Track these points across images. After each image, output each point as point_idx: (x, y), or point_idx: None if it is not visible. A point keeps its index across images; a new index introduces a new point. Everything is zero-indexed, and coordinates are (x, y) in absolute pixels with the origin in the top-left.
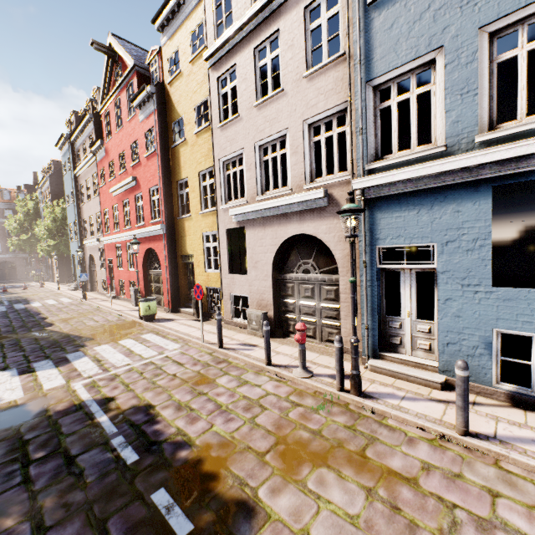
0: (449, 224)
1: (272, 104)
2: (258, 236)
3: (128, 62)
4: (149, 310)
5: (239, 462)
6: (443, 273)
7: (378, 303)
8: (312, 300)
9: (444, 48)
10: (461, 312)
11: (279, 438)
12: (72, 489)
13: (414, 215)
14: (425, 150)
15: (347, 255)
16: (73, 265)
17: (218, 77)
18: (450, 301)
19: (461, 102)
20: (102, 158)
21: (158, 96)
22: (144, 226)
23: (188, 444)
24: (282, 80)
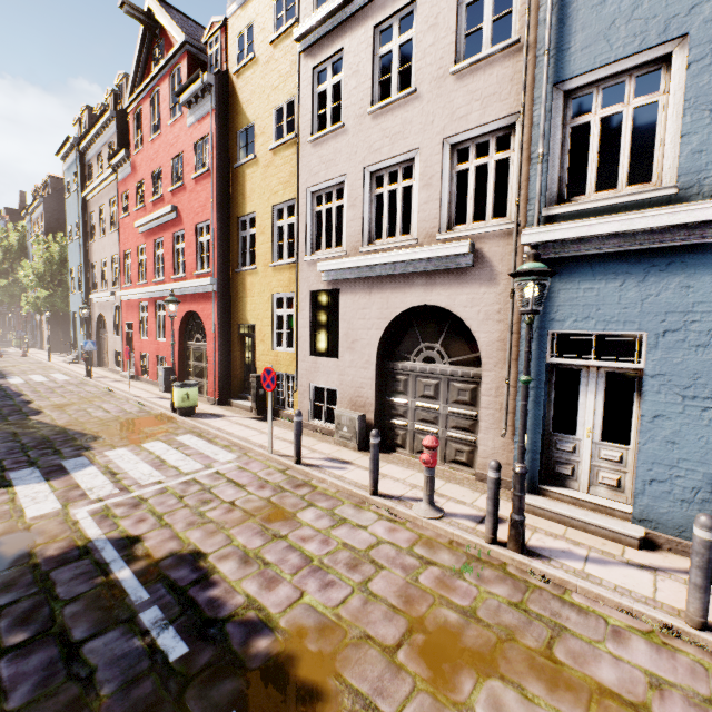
0: (671, 305)
1: (396, 111)
2: (360, 303)
3: (175, 36)
4: (187, 400)
5: (356, 664)
6: (654, 377)
7: (543, 413)
8: (434, 402)
9: (689, 37)
10: (677, 436)
11: (412, 621)
12: (75, 710)
13: (614, 288)
14: (644, 192)
15: (497, 340)
16: (72, 327)
17: (314, 67)
18: (662, 419)
19: (709, 121)
20: (126, 176)
21: (218, 90)
22: (184, 279)
23: (268, 626)
24: (416, 76)
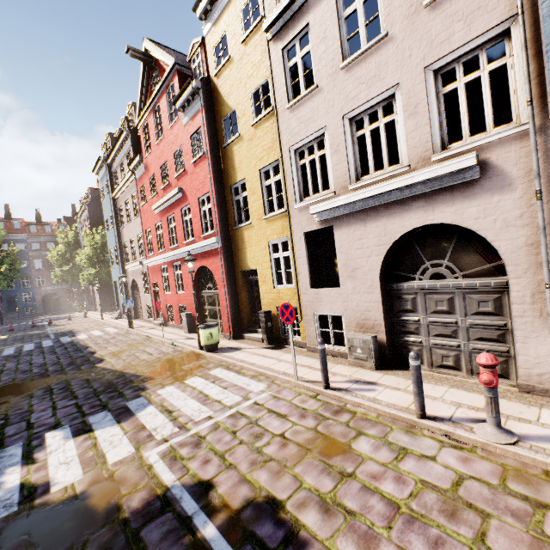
0: None
1: (368, 58)
2: (355, 235)
3: (167, 62)
4: (211, 338)
5: None
6: None
7: None
8: (450, 316)
9: None
10: None
11: None
12: None
13: None
14: None
15: (523, 245)
16: (115, 292)
17: (283, 47)
18: None
19: None
20: (141, 175)
21: (204, 91)
22: (193, 242)
23: None
24: (385, 22)
